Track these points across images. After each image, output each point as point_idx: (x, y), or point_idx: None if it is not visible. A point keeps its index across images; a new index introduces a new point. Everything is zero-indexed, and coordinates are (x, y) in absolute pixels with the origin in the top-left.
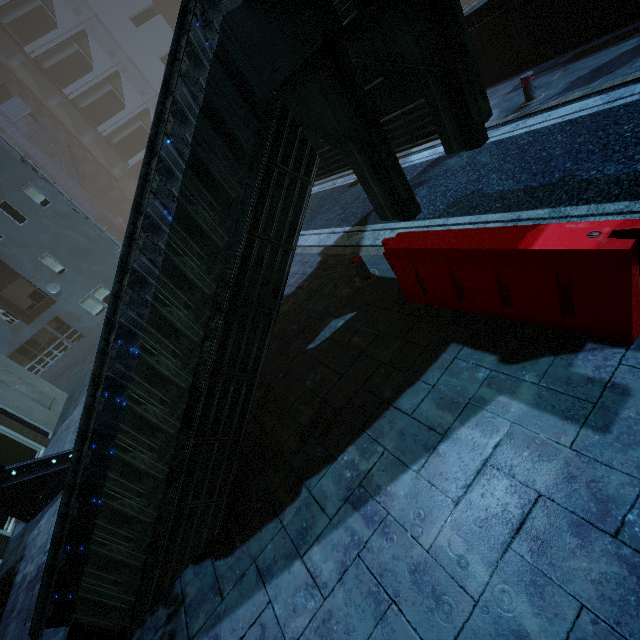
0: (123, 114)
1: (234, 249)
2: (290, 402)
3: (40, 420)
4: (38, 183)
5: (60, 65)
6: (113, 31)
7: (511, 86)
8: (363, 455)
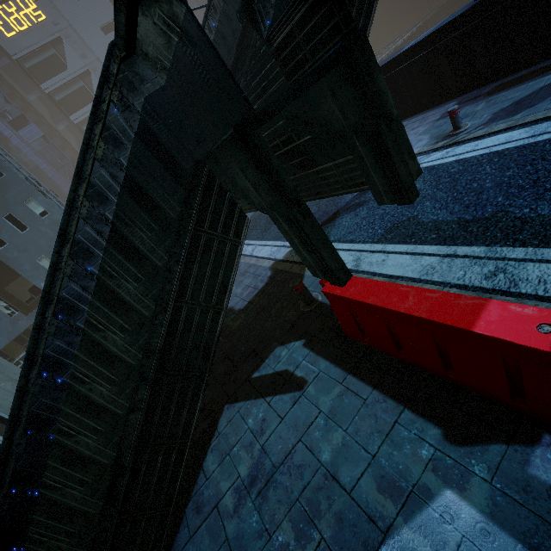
0: None
1: (160, 317)
2: (232, 443)
3: None
4: (38, 197)
5: (68, 97)
6: None
7: (439, 113)
8: (298, 540)
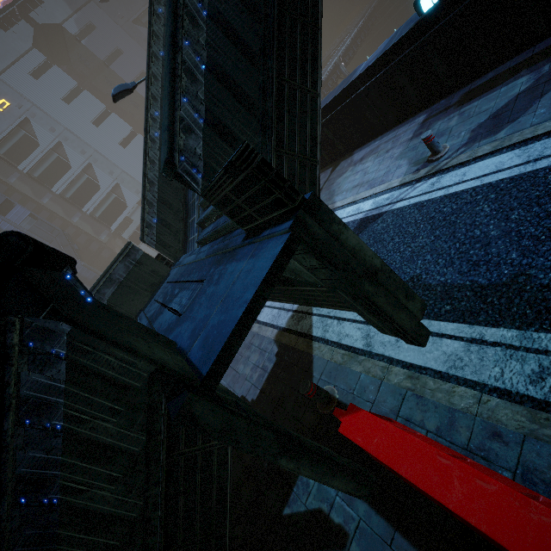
0: (100, 193)
1: None
2: None
3: None
4: None
5: (46, 171)
6: (81, 135)
7: (411, 131)
8: None
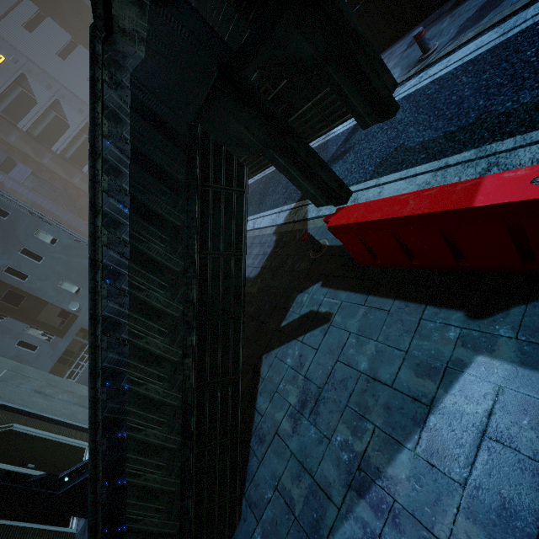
0: None
1: (190, 271)
2: (277, 382)
3: (83, 420)
4: (45, 227)
5: (45, 130)
6: (78, 93)
7: (405, 44)
8: (355, 434)
